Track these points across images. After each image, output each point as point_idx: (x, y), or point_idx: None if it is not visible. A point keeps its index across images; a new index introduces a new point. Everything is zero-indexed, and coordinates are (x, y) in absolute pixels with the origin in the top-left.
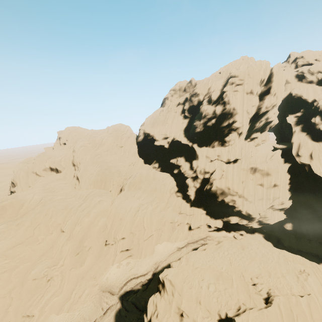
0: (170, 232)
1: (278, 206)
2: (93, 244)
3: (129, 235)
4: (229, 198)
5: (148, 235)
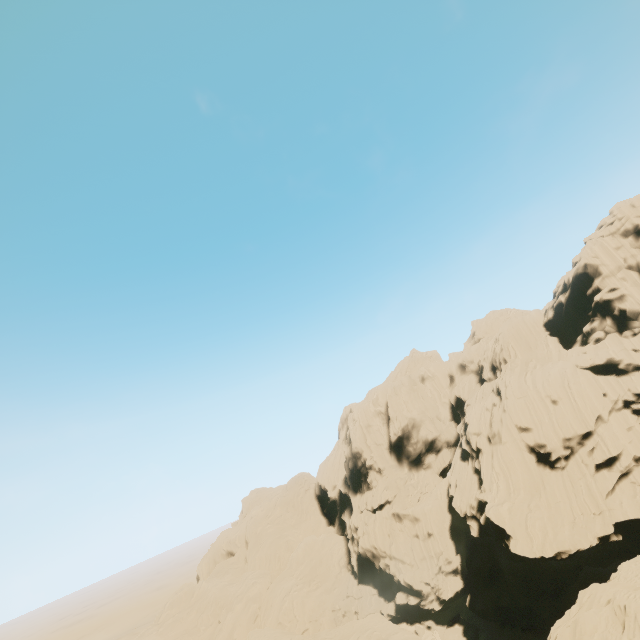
0: (332, 626)
1: (445, 566)
2: (243, 638)
3: (277, 627)
4: (382, 562)
5: (300, 629)
